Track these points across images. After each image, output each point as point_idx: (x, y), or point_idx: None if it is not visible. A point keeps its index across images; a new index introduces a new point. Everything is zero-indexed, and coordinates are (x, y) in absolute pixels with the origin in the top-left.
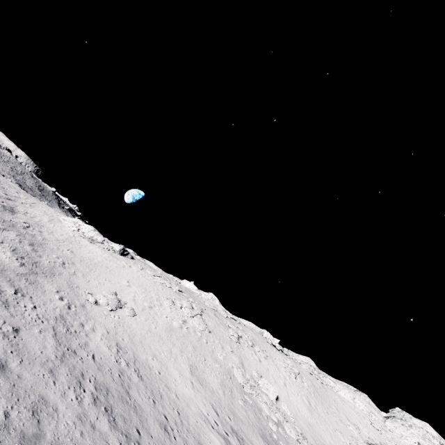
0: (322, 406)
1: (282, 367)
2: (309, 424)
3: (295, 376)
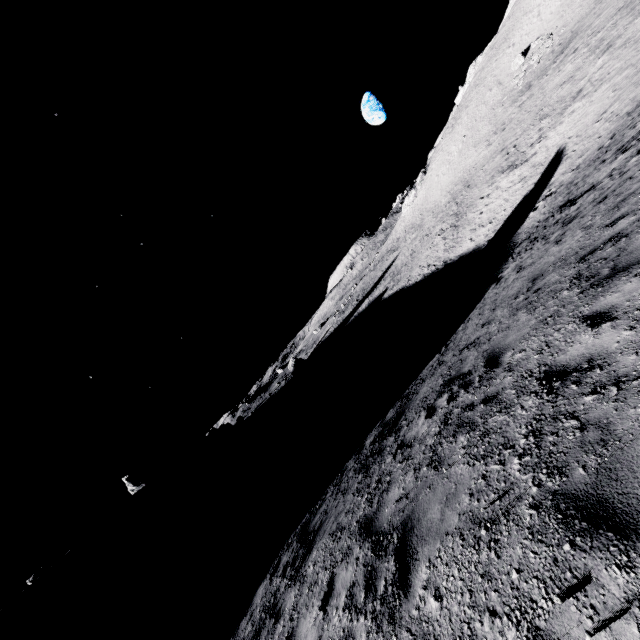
0: None
1: None
2: (560, 7)
3: None
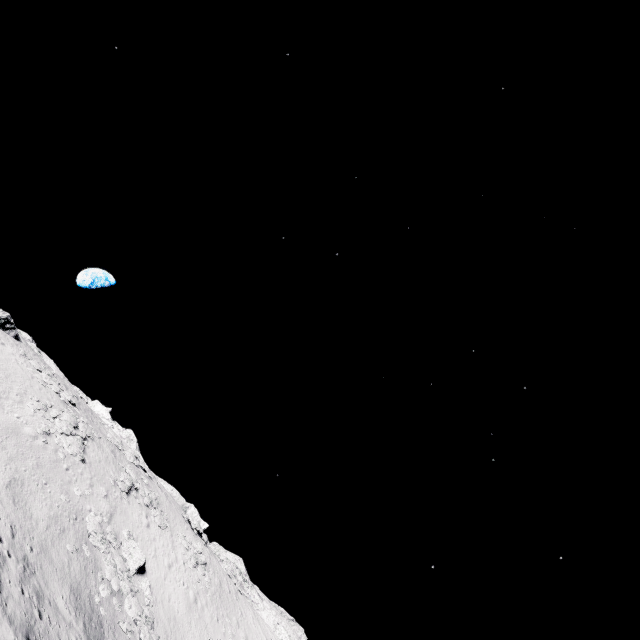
0: (216, 611)
1: (183, 548)
2: (174, 618)
3: (195, 563)
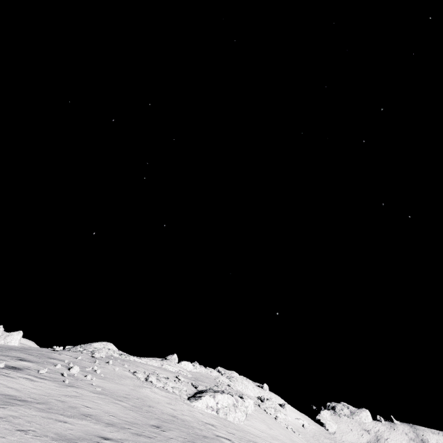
0: None
1: None
2: None
3: None
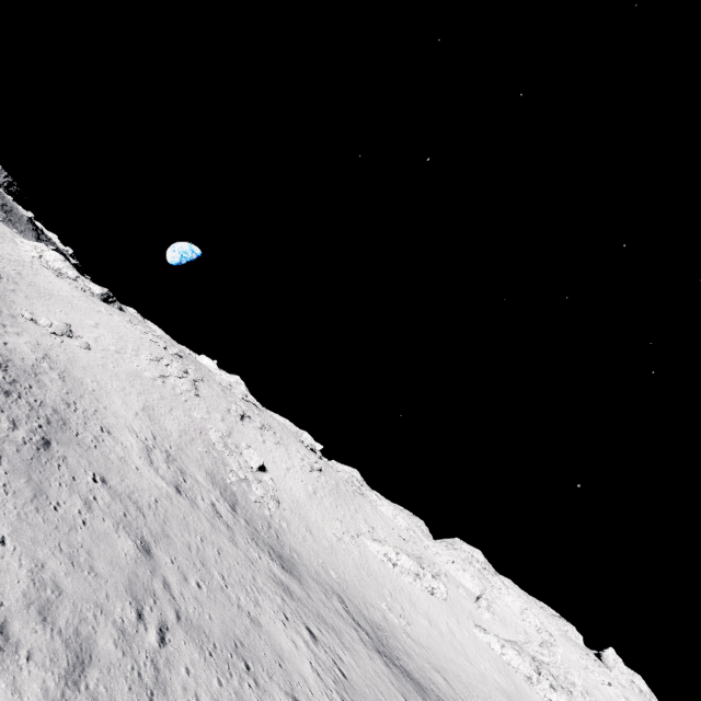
0: (334, 501)
1: (298, 458)
2: (296, 501)
3: (310, 469)
